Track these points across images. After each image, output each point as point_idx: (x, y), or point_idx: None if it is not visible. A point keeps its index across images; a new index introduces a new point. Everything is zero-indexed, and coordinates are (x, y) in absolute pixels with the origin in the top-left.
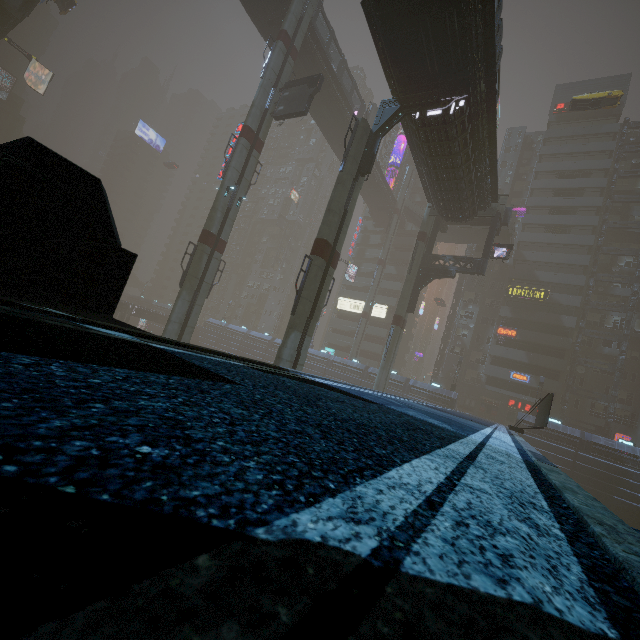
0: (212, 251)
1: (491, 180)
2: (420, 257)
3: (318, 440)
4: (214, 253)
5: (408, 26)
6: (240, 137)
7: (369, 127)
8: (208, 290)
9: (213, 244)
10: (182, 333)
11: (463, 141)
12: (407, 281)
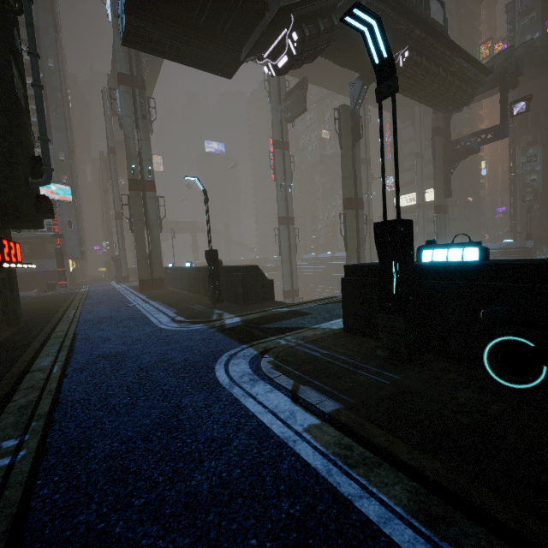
0: (288, 227)
1: (473, 65)
2: (440, 149)
3: (321, 320)
4: (289, 227)
5: (342, 45)
6: (274, 150)
7: (348, 106)
8: (295, 249)
9: (287, 222)
10: (292, 280)
11: (423, 69)
12: (435, 175)
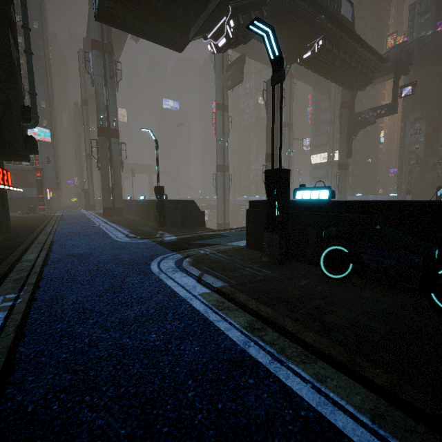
0: (224, 173)
1: (373, 55)
2: (346, 119)
3: (234, 240)
4: (225, 173)
5: None
6: (216, 111)
7: None
8: (228, 191)
9: (223, 169)
10: (224, 215)
11: (334, 56)
12: (340, 139)
